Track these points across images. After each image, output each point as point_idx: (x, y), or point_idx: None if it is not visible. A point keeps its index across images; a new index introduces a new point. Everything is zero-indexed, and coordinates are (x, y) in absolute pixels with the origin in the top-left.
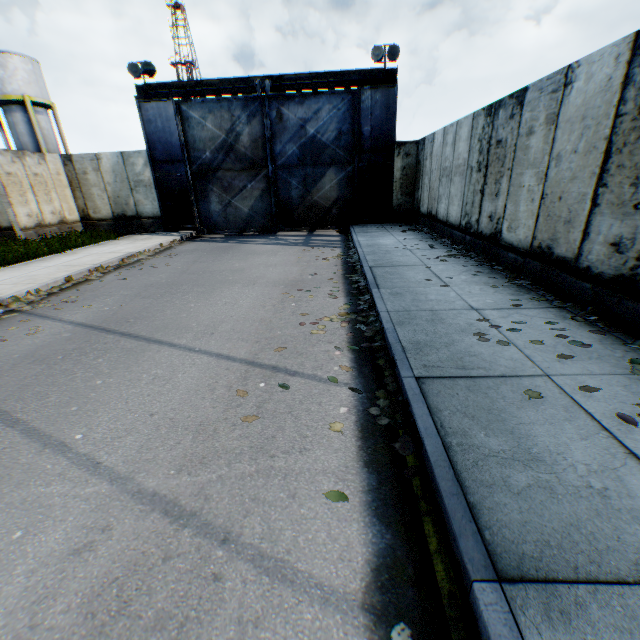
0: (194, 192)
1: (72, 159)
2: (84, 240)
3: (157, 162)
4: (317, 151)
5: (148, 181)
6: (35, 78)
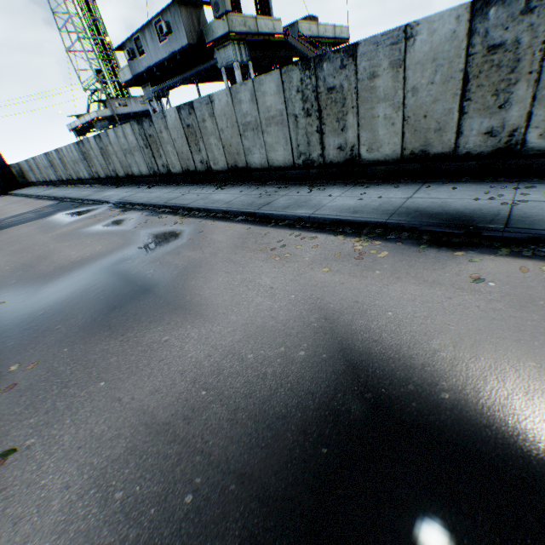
0: None
1: None
2: None
3: None
4: None
5: None
6: None
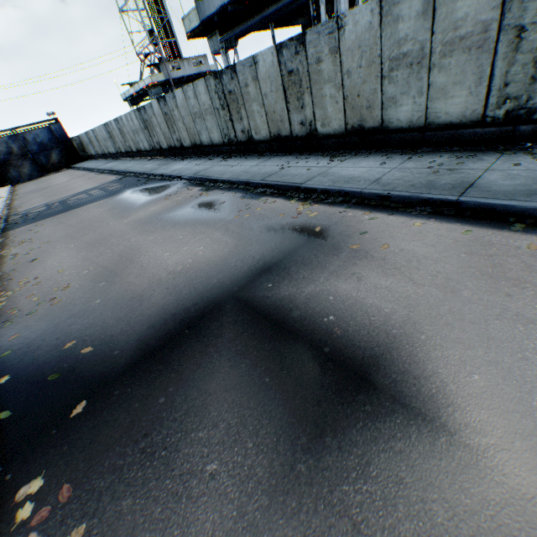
0: (4, 171)
1: None
2: None
3: None
4: (45, 146)
5: None
6: None
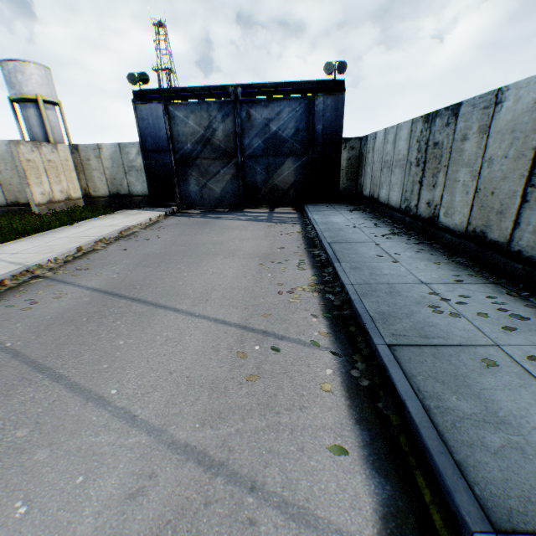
0: (176, 176)
1: (78, 148)
2: (87, 214)
3: (147, 151)
4: (278, 144)
5: (139, 166)
6: (47, 81)
